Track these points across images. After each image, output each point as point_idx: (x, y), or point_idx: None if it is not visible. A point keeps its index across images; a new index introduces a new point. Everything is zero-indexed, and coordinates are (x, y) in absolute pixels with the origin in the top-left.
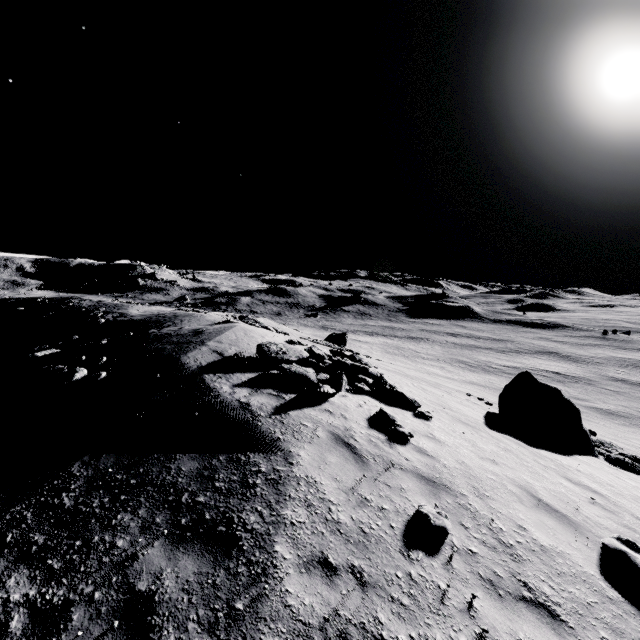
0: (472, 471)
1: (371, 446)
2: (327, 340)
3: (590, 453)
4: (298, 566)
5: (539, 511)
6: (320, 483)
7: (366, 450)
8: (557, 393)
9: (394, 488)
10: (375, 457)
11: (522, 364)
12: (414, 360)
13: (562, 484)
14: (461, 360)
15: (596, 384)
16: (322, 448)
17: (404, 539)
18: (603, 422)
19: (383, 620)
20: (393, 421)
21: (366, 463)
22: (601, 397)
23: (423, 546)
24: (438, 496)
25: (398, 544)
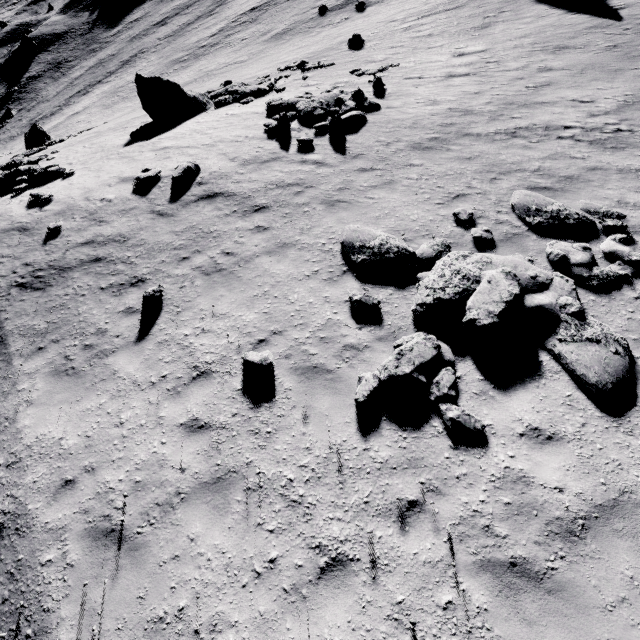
0: (89, 189)
1: (29, 219)
2: (28, 147)
3: (203, 111)
4: (3, 278)
5: (118, 184)
6: (3, 253)
7: (26, 223)
8: (158, 81)
9: (41, 228)
10: (31, 223)
11: (227, 20)
12: (133, 97)
13: (146, 157)
14: (175, 60)
15: (281, 0)
16: (0, 240)
17: (44, 242)
18: (273, 51)
19: (36, 266)
20: (39, 196)
21: (26, 229)
22: (281, 17)
23: (53, 238)
24: (64, 215)
25: (42, 245)
